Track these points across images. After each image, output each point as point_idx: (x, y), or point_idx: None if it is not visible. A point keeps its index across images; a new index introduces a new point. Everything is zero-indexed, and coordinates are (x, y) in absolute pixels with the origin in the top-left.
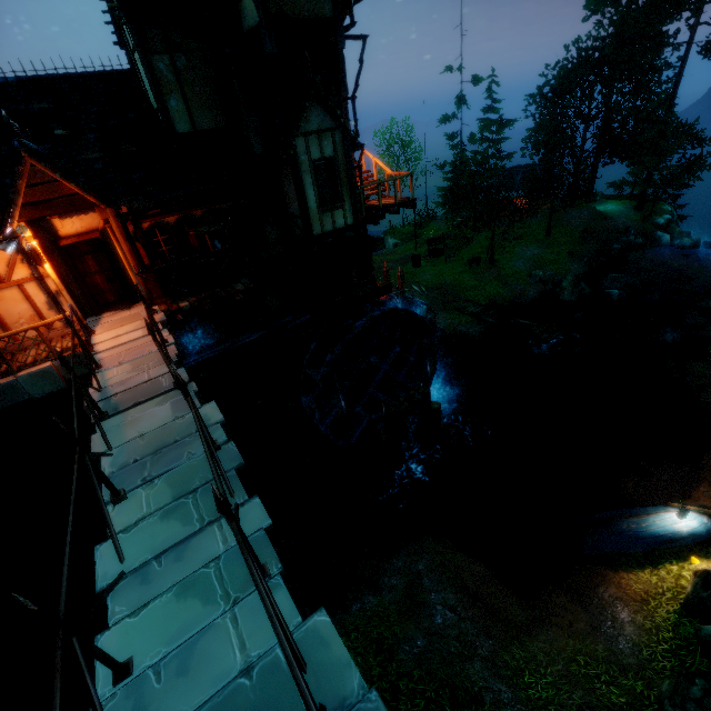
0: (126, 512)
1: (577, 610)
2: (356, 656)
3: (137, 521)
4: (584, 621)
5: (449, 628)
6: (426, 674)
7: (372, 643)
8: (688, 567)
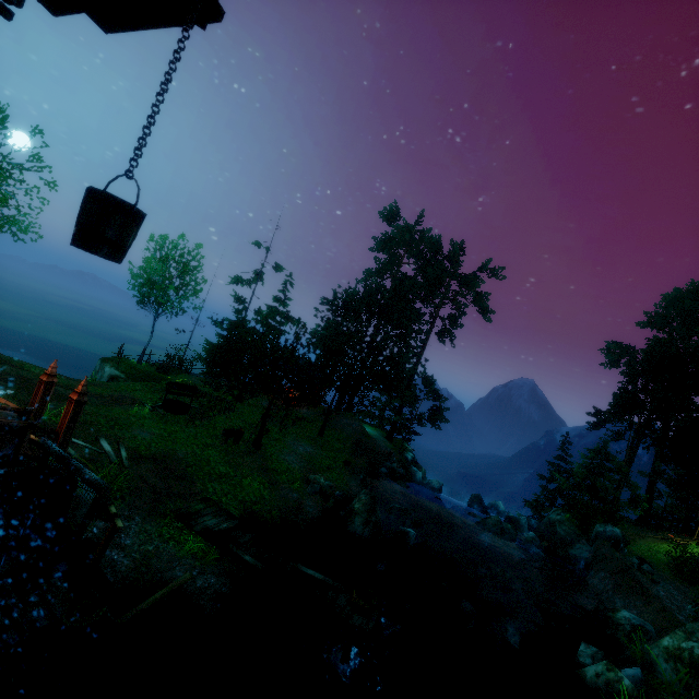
0: None
1: None
2: None
3: None
4: None
5: None
6: None
7: None
8: None
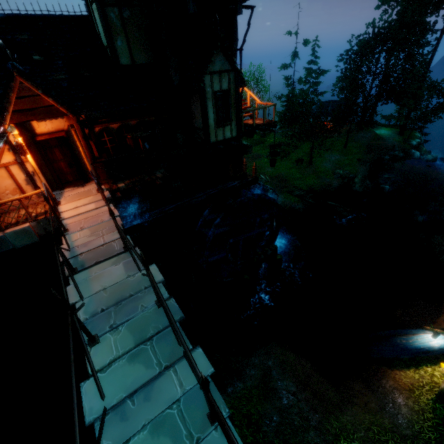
0: (100, 354)
1: (369, 394)
2: (234, 427)
3: (109, 362)
4: (374, 402)
5: (292, 407)
6: (283, 443)
7: (244, 418)
8: (437, 369)
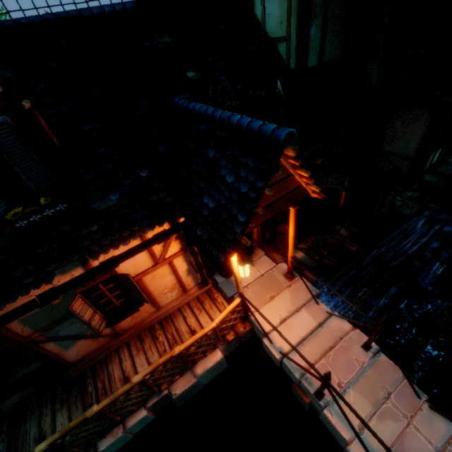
0: None
1: None
2: None
3: None
4: None
5: None
6: None
7: None
8: None
